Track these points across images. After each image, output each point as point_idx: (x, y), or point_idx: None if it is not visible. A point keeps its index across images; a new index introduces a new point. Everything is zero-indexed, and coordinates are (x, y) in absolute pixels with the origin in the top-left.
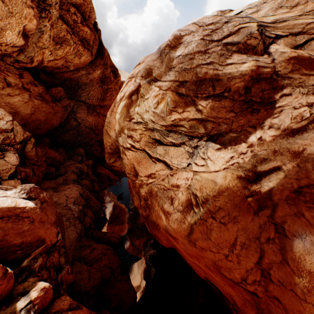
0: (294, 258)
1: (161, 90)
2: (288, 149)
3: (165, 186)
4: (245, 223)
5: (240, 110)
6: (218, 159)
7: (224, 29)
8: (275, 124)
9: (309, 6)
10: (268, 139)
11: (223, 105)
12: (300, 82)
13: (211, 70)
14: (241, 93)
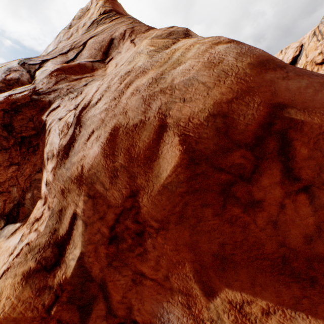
0: None
1: None
2: (71, 178)
3: None
4: None
5: (23, 156)
6: None
7: None
8: (49, 152)
9: (80, 31)
10: (50, 177)
11: None
12: (69, 88)
13: None
14: (6, 136)
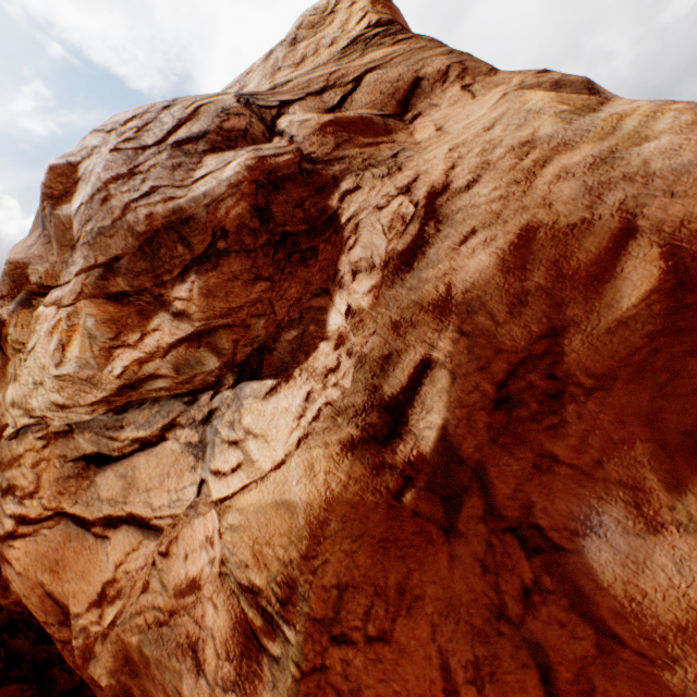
0: (621, 609)
1: (63, 307)
2: (419, 303)
3: (157, 608)
4: (440, 589)
5: (277, 267)
6: (274, 421)
7: (165, 119)
8: (362, 261)
9: (323, 54)
10: (365, 302)
11: (230, 273)
12: (367, 159)
13: (160, 204)
14: (255, 228)
